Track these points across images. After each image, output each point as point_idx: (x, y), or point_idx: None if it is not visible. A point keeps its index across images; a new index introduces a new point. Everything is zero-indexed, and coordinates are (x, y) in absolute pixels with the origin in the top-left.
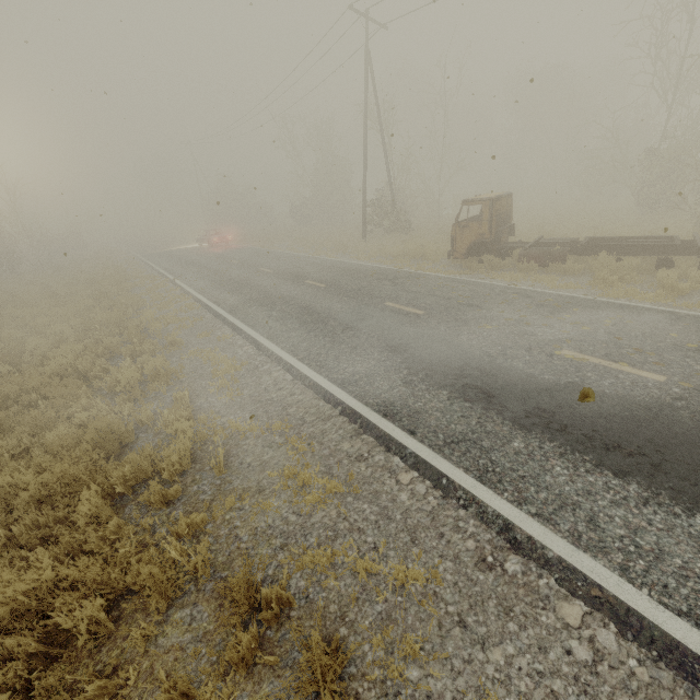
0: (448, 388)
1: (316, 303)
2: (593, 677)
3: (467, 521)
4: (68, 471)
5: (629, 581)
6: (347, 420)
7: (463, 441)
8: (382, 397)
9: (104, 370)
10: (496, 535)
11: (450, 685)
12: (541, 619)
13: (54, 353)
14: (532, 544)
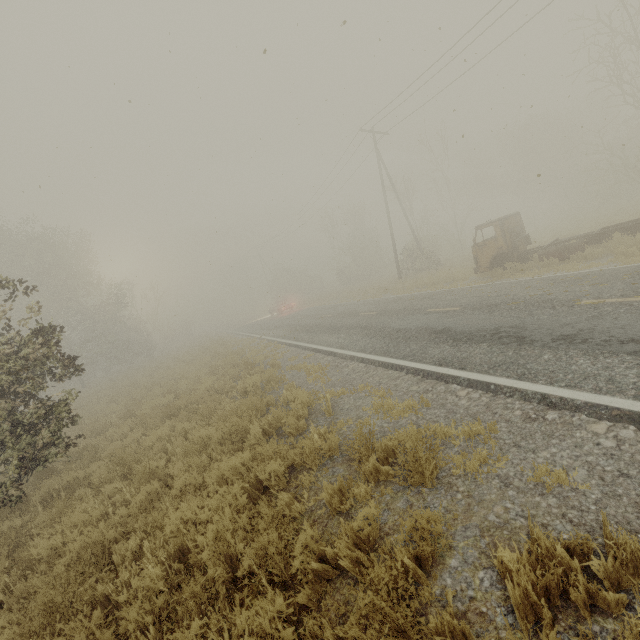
0: (487, 341)
1: (372, 323)
2: (617, 451)
3: (514, 403)
4: (236, 422)
5: None
6: (412, 375)
7: (503, 364)
8: (435, 357)
9: (232, 388)
10: (536, 405)
11: (512, 470)
12: (576, 435)
13: (197, 386)
14: (564, 401)
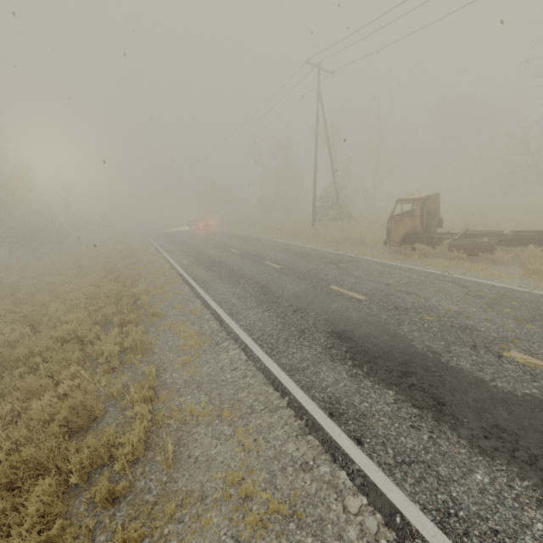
0: (394, 388)
1: (272, 283)
2: None
3: None
4: (33, 454)
5: None
6: (293, 414)
7: (415, 462)
8: (327, 391)
9: (98, 336)
10: None
11: None
12: None
13: (65, 318)
14: None
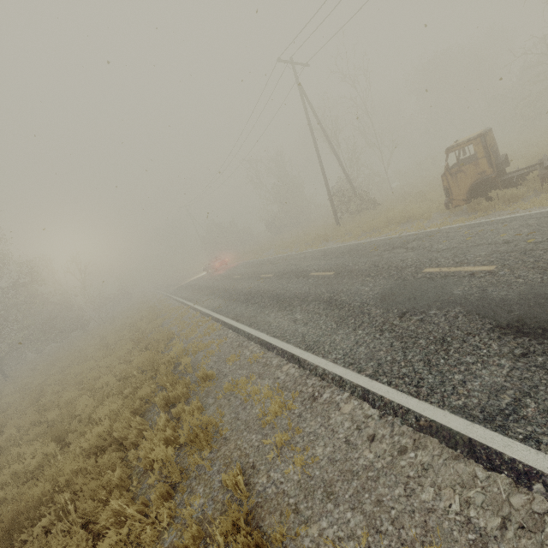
0: None
1: (338, 292)
2: None
3: None
4: None
5: None
6: None
7: None
8: None
9: (141, 430)
10: None
11: None
12: None
13: (97, 414)
14: None
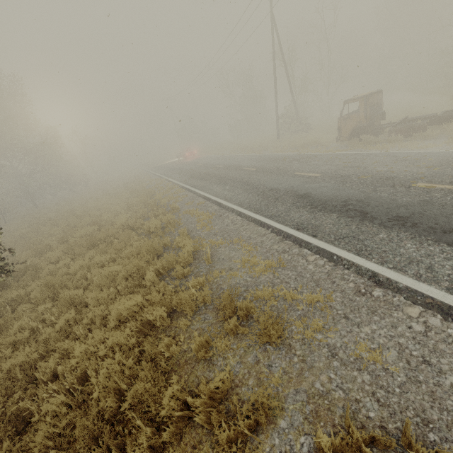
0: (337, 212)
1: (251, 179)
2: (424, 337)
3: (349, 275)
4: (137, 264)
5: (451, 294)
6: (275, 235)
7: (346, 237)
8: (295, 221)
9: (141, 225)
10: (367, 280)
11: (339, 340)
12: (394, 315)
13: (116, 220)
14: (389, 281)
